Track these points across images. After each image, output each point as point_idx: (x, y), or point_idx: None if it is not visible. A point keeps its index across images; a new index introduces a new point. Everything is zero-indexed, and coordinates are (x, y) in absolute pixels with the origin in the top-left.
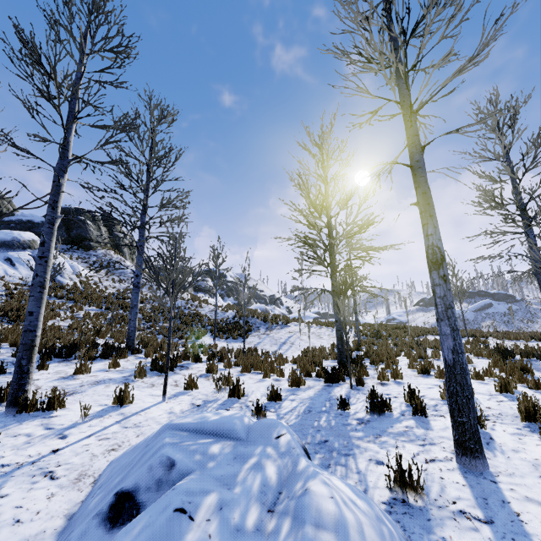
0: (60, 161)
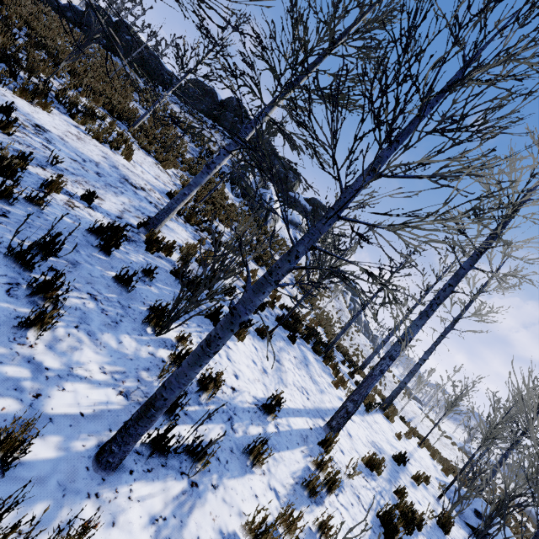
0: (450, 328)
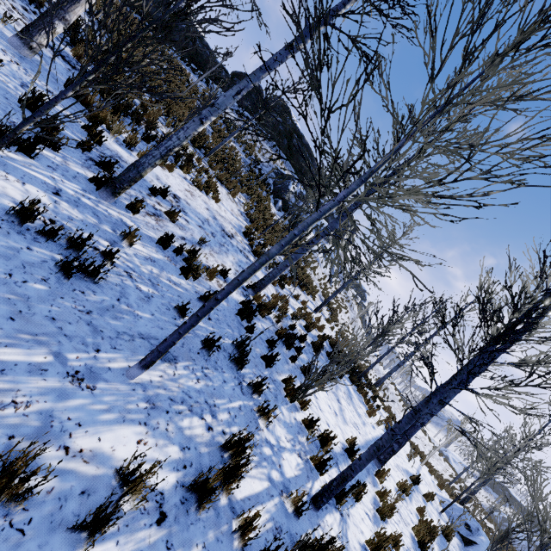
0: None
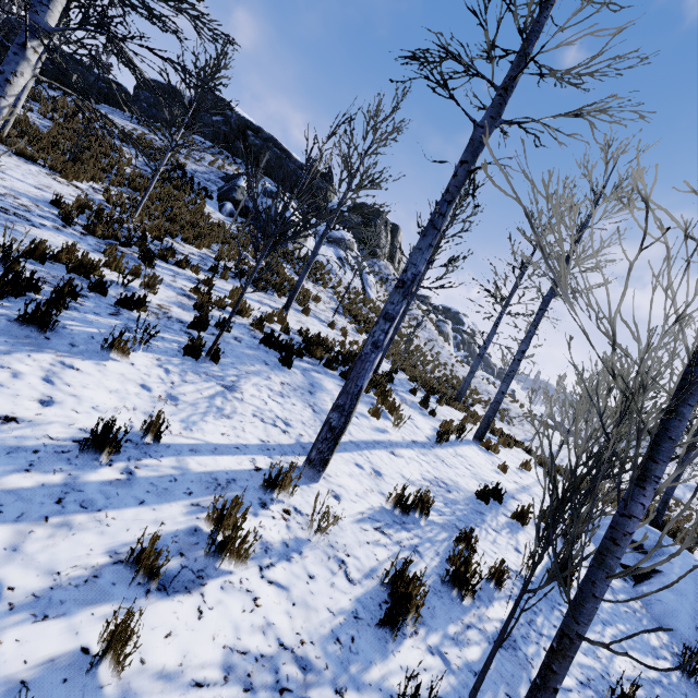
0: (550, 295)
